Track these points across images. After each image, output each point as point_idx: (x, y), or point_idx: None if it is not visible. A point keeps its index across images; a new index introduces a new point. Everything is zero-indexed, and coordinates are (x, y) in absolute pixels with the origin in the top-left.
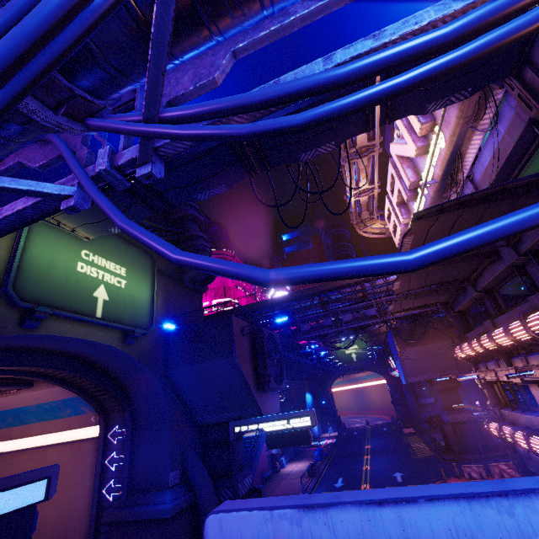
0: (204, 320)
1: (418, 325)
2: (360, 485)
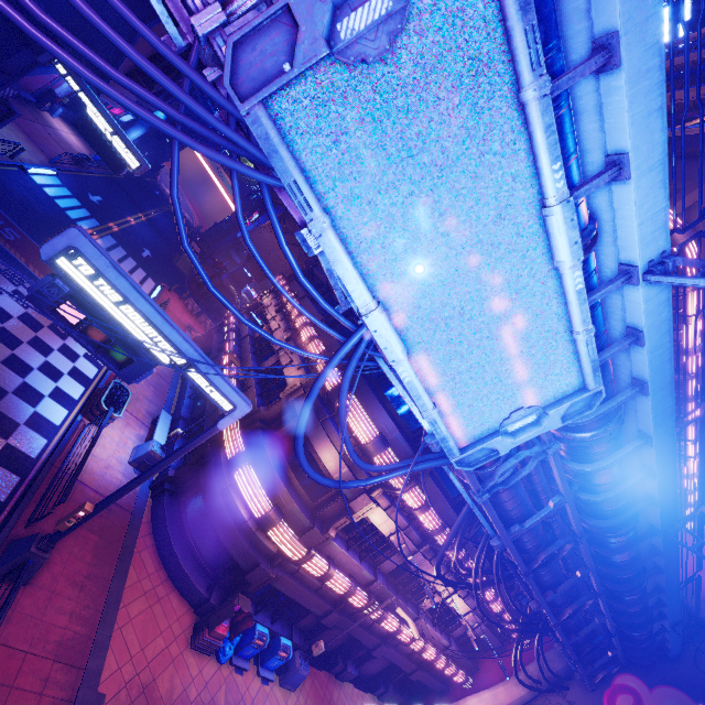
0: None
1: None
2: (111, 221)
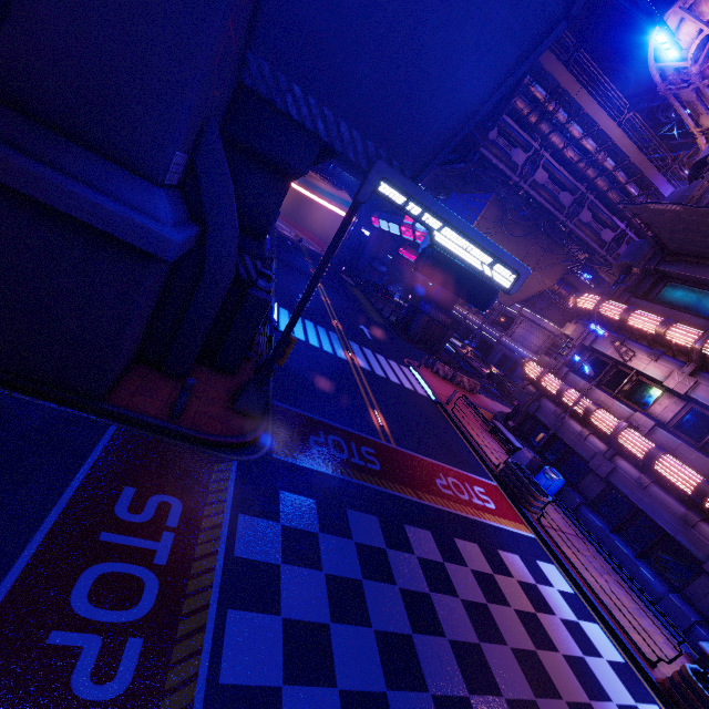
0: None
1: (532, 223)
2: (330, 319)
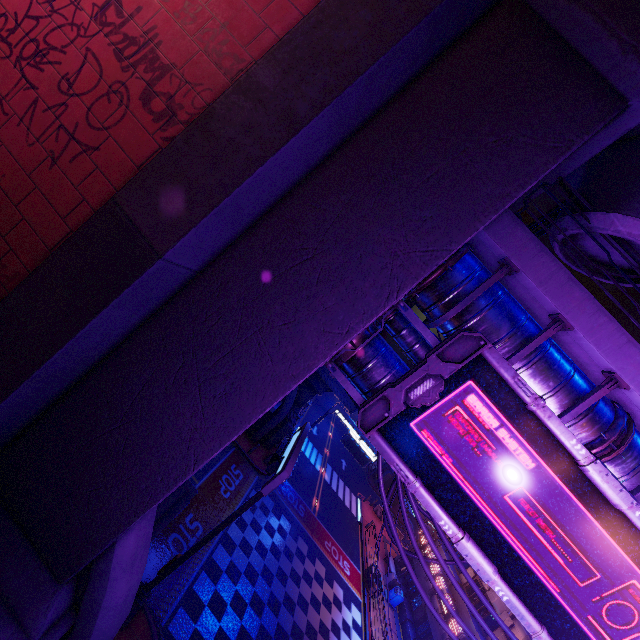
0: None
1: None
2: (324, 447)
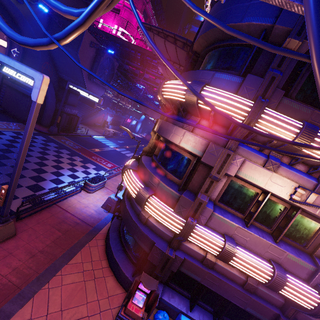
0: (98, 32)
1: None
2: (126, 146)
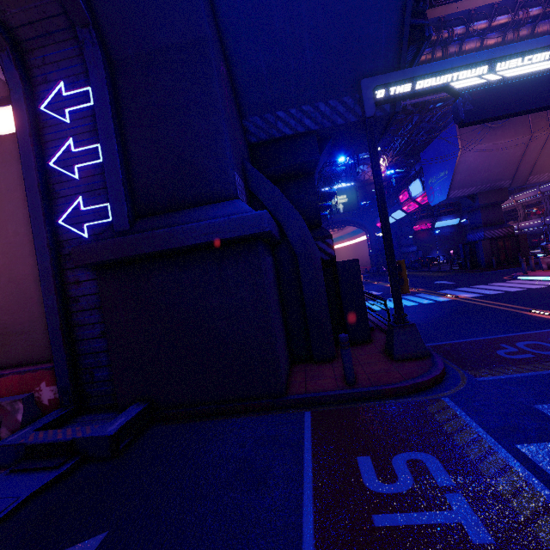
0: None
1: None
2: None
